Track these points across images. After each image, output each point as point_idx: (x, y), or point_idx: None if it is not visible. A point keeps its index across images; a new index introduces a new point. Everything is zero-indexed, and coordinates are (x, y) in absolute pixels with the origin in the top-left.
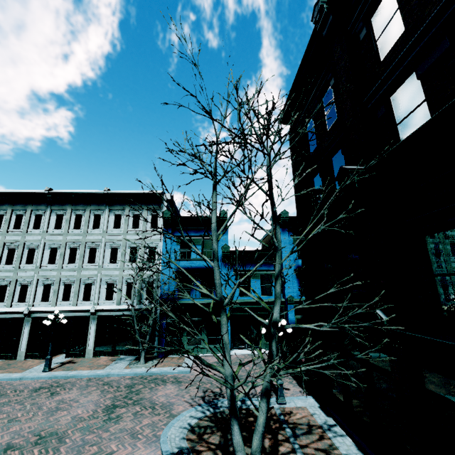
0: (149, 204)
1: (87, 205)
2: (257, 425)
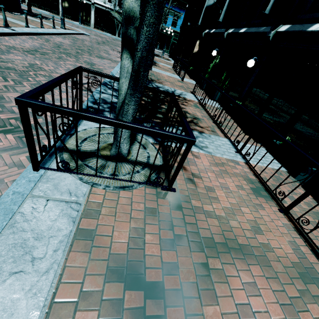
0: None
1: None
2: None
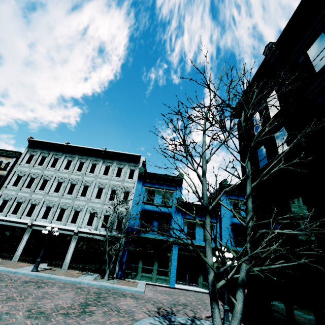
0: (130, 162)
1: (89, 157)
2: (234, 312)
